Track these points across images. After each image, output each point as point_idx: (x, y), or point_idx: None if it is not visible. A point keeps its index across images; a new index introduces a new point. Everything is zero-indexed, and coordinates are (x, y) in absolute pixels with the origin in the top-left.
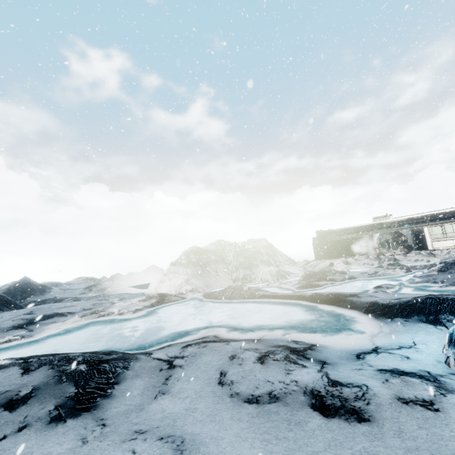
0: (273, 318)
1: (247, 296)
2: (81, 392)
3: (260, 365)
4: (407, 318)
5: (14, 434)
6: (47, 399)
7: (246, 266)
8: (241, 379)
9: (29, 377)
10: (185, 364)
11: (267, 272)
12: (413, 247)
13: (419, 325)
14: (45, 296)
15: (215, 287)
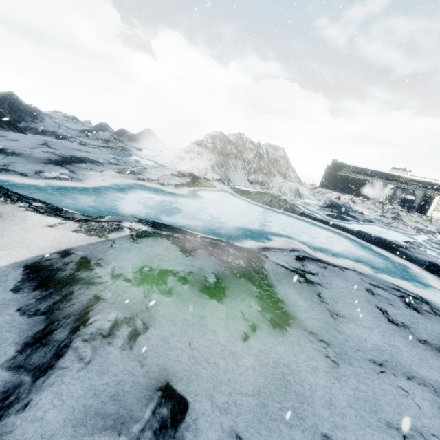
0: (329, 243)
1: (286, 209)
2: (263, 293)
3: (417, 313)
4: None
5: (253, 334)
6: (244, 296)
7: (266, 172)
8: (413, 325)
9: (196, 259)
10: (322, 283)
11: (287, 186)
12: (415, 208)
13: None
14: (37, 124)
15: (234, 183)
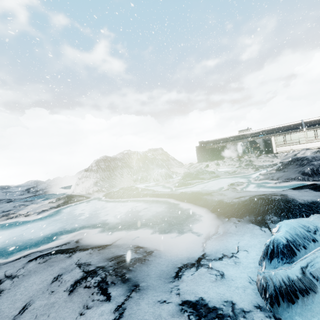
0: (143, 216)
1: (133, 196)
2: None
3: (67, 295)
4: (241, 218)
5: None
6: None
7: (144, 169)
8: None
9: None
10: (8, 288)
11: (158, 174)
12: (263, 151)
13: (248, 226)
14: None
15: (118, 187)
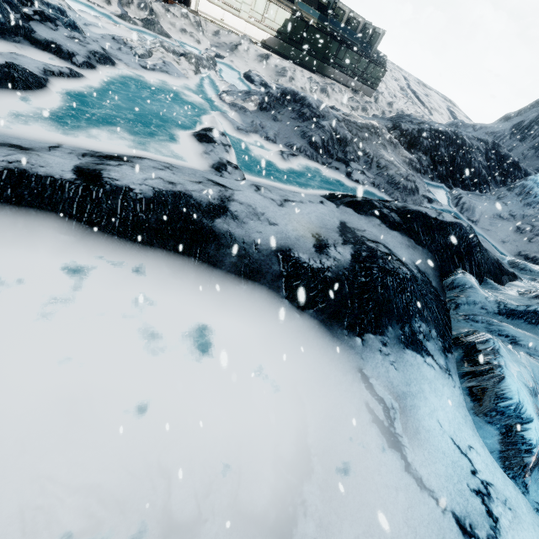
0: None
1: None
2: None
3: None
4: (382, 333)
5: None
6: None
7: None
8: None
9: None
10: None
11: None
12: None
13: (408, 358)
14: None
15: None
